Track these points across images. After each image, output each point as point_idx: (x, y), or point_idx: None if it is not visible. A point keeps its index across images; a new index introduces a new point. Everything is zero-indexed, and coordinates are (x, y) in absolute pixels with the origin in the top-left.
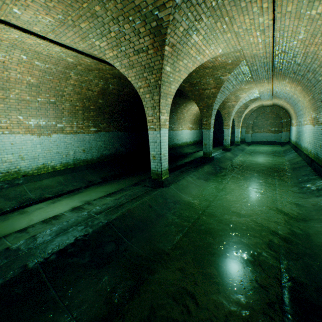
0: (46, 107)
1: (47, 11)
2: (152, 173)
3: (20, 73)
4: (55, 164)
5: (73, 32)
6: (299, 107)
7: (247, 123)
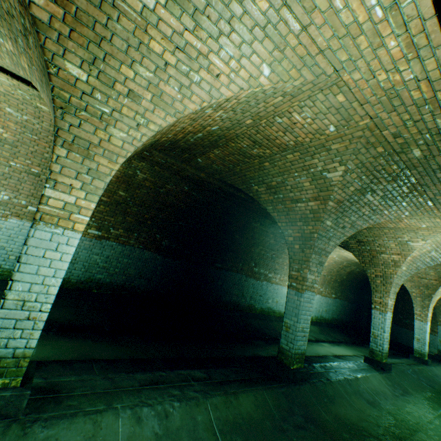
0: (21, 177)
1: None
2: None
3: None
4: None
5: None
6: None
7: None
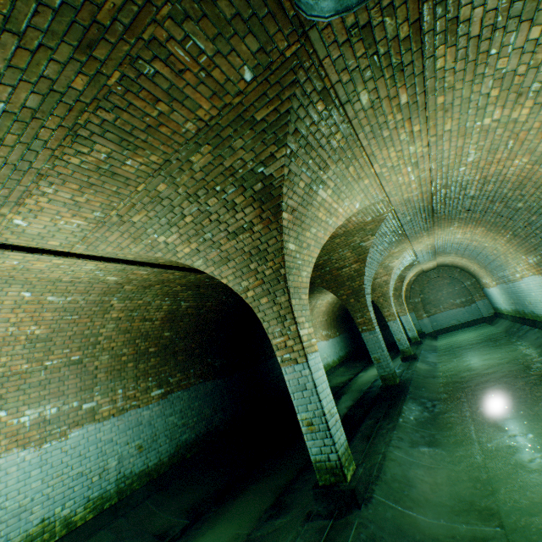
0: (61, 375)
1: (74, 211)
2: (317, 469)
3: (16, 323)
4: (71, 511)
5: (119, 232)
6: (489, 257)
7: (412, 303)
